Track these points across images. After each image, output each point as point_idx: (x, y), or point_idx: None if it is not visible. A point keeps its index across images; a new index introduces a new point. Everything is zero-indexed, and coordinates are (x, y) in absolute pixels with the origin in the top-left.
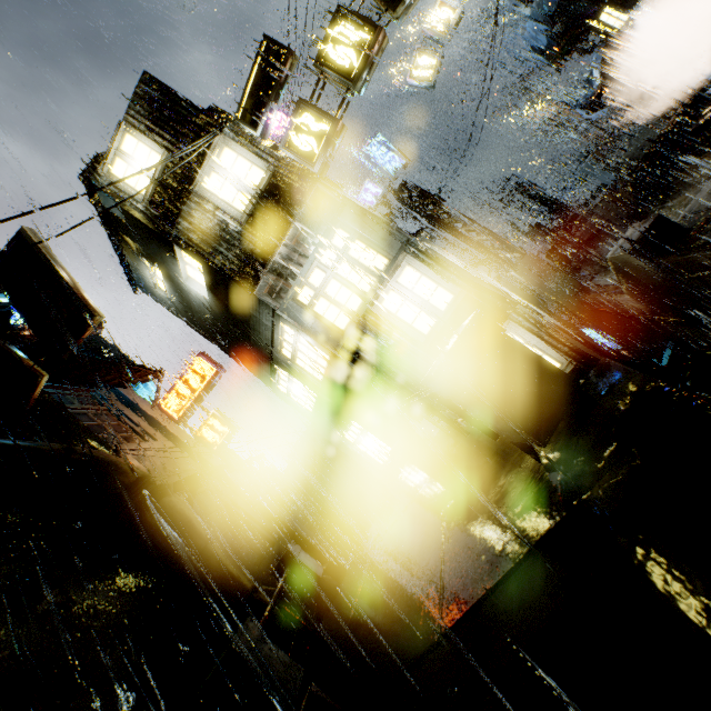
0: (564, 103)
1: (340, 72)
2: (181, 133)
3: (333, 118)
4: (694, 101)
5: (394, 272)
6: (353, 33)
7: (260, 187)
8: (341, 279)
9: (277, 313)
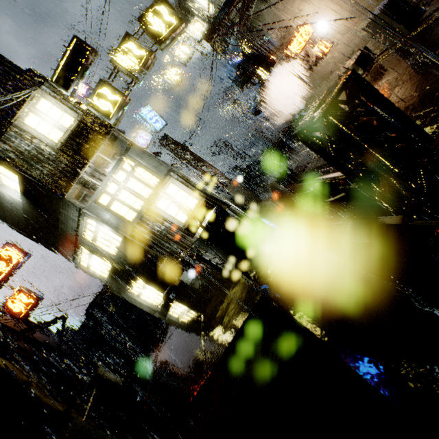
0: (245, 106)
1: (128, 69)
2: (3, 82)
3: (124, 94)
4: (296, 117)
5: (164, 187)
6: (136, 50)
7: (71, 127)
8: (130, 189)
9: (83, 211)
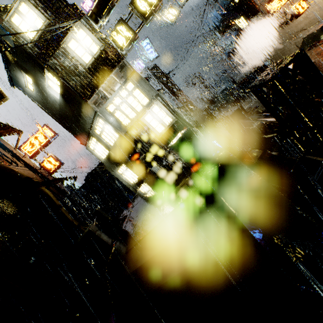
0: (221, 47)
1: (141, 13)
2: (57, 13)
3: (135, 32)
4: (261, 64)
5: (151, 106)
6: None
7: (97, 53)
8: (128, 104)
9: (97, 113)
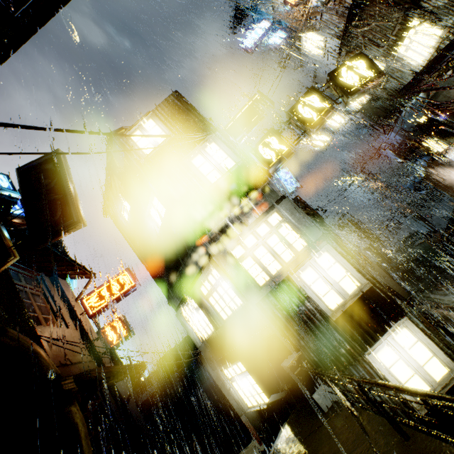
0: (383, 183)
1: (303, 120)
2: (186, 127)
3: (292, 144)
4: None
5: (315, 253)
6: (318, 103)
7: (230, 170)
8: (268, 247)
9: (212, 258)
